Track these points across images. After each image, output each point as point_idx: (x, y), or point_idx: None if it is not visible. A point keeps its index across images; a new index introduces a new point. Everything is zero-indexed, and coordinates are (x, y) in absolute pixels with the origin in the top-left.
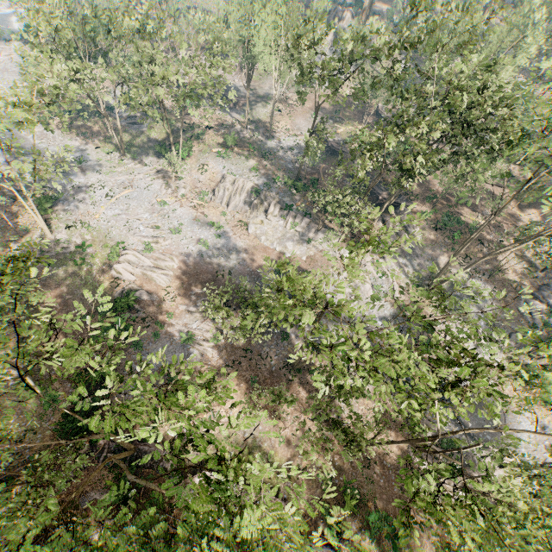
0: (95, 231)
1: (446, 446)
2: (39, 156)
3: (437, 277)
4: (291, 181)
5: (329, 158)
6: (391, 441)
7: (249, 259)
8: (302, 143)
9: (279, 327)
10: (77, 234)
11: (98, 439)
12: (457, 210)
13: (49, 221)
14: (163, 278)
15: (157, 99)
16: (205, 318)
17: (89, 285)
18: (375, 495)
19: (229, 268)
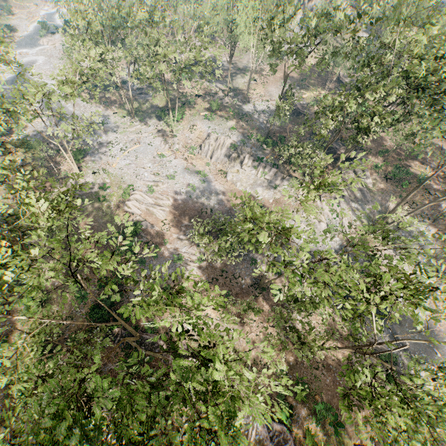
0: (112, 176)
1: (385, 358)
2: (76, 119)
3: (385, 219)
4: (262, 138)
5: (294, 119)
6: (337, 347)
7: (227, 200)
8: (272, 107)
9: (249, 254)
10: (100, 178)
11: (114, 327)
12: (406, 163)
13: (81, 168)
14: (161, 212)
15: (159, 74)
16: (192, 245)
17: (108, 216)
18: (322, 391)
19: (211, 207)
